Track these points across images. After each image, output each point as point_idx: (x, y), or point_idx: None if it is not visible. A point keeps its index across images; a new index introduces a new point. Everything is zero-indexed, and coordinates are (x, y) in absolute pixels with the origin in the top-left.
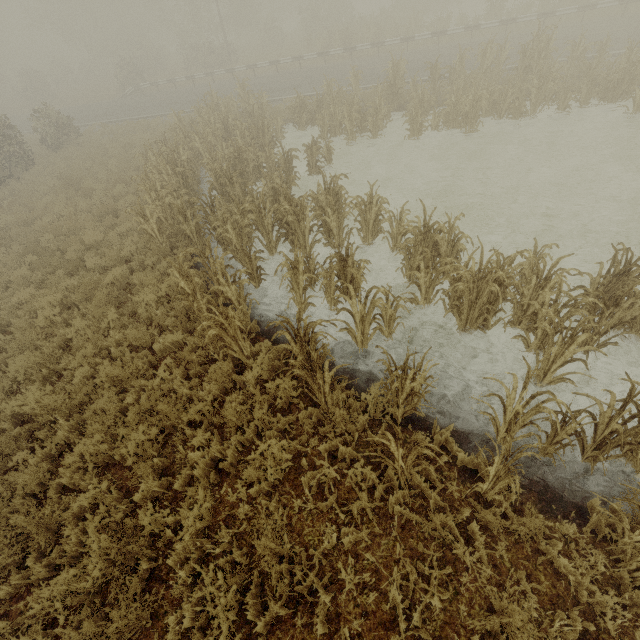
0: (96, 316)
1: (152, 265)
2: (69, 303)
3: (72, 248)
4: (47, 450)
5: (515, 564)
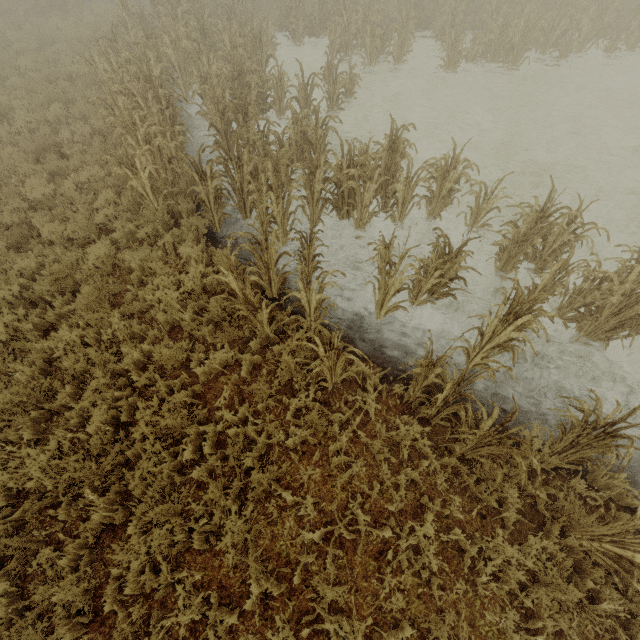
0: (92, 324)
1: (146, 238)
2: (32, 297)
3: (8, 206)
4: (80, 540)
5: None
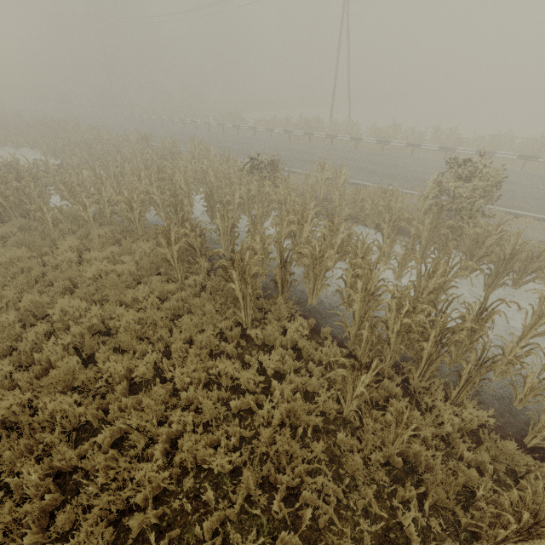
0: None
1: None
2: None
3: None
4: None
5: None
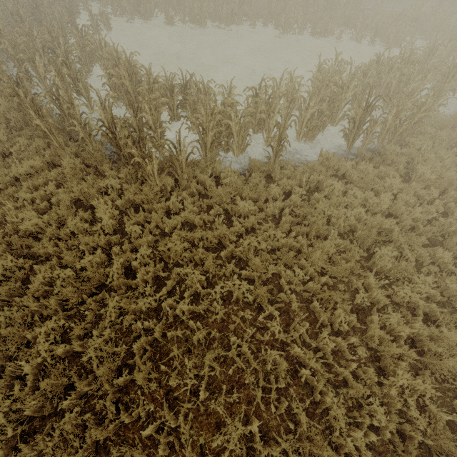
0: None
1: None
2: None
3: None
4: None
5: (95, 175)
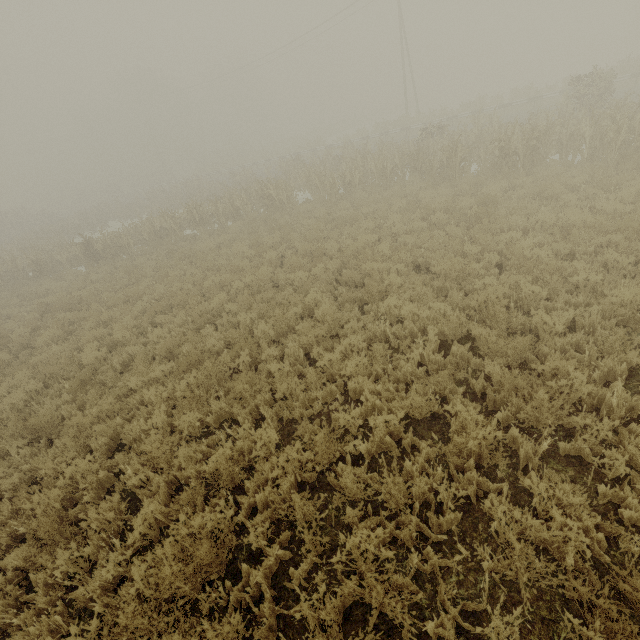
0: None
1: None
2: None
3: None
4: None
5: None
